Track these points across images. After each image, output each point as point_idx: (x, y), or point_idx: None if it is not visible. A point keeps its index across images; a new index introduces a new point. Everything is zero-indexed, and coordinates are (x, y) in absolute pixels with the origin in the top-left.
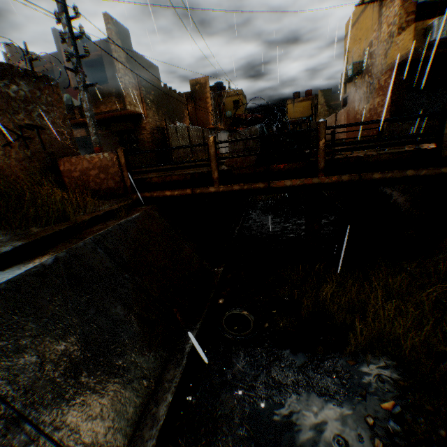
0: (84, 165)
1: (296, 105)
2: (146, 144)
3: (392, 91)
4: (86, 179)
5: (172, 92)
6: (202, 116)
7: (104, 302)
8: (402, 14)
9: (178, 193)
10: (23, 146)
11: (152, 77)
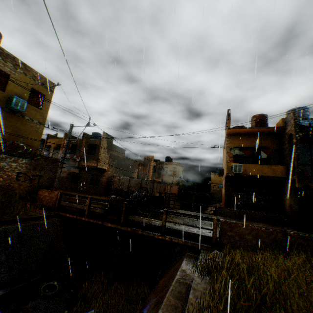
0: (46, 194)
1: (216, 176)
2: (102, 183)
3: (226, 189)
4: (44, 200)
5: (129, 160)
6: (146, 173)
7: (1, 251)
8: (227, 156)
9: (71, 216)
10: (30, 182)
11: (120, 153)
